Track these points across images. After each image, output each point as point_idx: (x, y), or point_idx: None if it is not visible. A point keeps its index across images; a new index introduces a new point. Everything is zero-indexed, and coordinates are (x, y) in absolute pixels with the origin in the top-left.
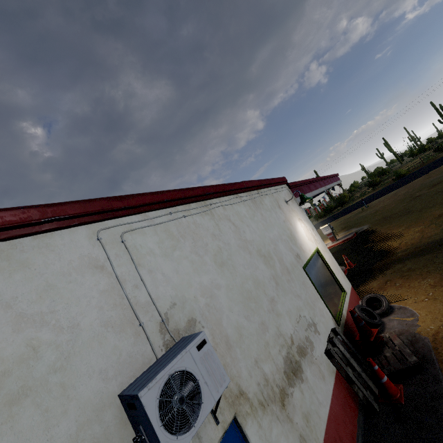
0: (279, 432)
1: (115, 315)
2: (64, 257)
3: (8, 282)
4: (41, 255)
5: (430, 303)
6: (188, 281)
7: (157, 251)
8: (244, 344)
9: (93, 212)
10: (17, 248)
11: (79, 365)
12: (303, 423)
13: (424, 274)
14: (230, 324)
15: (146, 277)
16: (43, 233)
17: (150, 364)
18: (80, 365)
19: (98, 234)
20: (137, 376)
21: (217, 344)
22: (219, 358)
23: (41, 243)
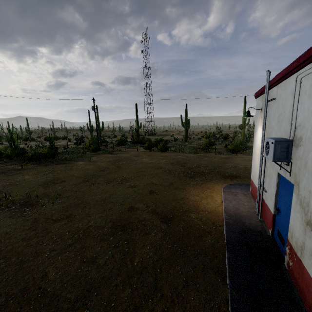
0: (299, 220)
1: (289, 116)
2: (289, 87)
3: (283, 93)
4: (287, 86)
5: None
6: (309, 118)
7: (307, 92)
8: (311, 177)
9: (294, 68)
10: (286, 82)
11: (283, 123)
12: (308, 248)
13: None
14: (311, 159)
15: (299, 105)
16: (289, 77)
17: (288, 138)
18: (283, 124)
19: (296, 78)
20: (286, 138)
21: (302, 158)
22: (300, 164)
23: (288, 81)
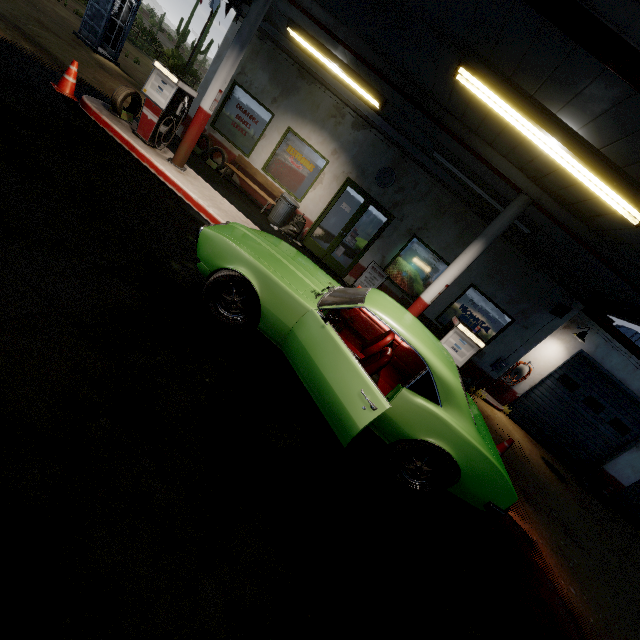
0: None
1: None
2: None
3: None
4: None
5: None
6: None
7: None
8: None
9: None
10: None
11: None
12: None
13: (111, 85)
14: None
15: None
16: None
17: None
18: None
19: None
20: None
21: None
22: None
23: None
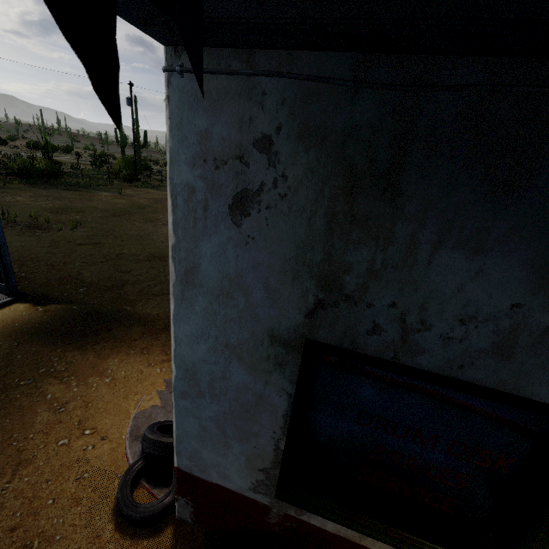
0: None
1: None
2: None
3: None
4: None
5: (101, 415)
6: None
7: None
8: None
9: None
10: None
11: None
12: None
13: None
14: None
15: None
16: None
17: None
18: None
19: None
20: None
21: None
22: None
23: None
